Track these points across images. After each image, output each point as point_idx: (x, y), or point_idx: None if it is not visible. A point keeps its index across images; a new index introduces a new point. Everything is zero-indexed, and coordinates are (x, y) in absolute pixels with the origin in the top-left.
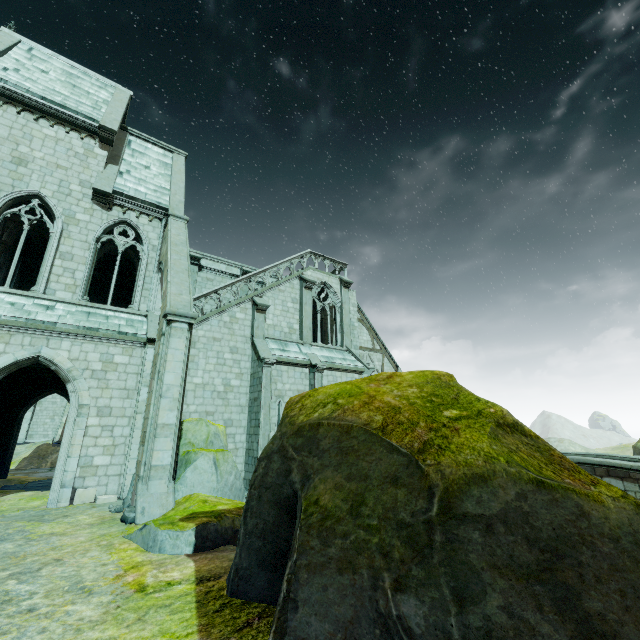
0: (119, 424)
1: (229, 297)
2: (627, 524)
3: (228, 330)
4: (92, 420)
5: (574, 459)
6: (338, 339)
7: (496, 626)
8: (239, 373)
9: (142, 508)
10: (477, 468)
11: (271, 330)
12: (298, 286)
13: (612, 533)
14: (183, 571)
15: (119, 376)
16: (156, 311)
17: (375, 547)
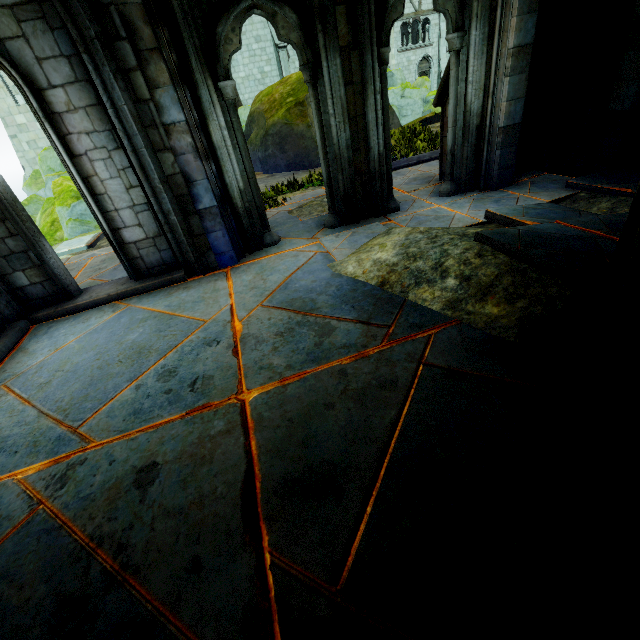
0: None
1: None
2: (302, 131)
3: (248, 21)
4: None
5: None
6: None
7: (270, 154)
8: (268, 60)
9: None
10: (274, 122)
11: None
12: None
13: (297, 133)
14: None
15: None
16: None
17: (257, 145)
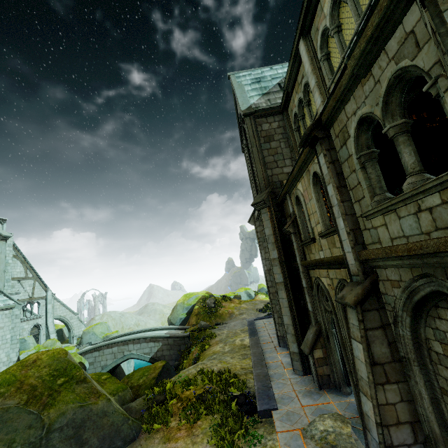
0: None
1: None
2: (102, 407)
3: None
4: None
5: (139, 337)
6: None
7: None
8: None
9: None
10: (62, 410)
11: None
12: None
13: (97, 412)
14: None
15: None
16: None
17: None
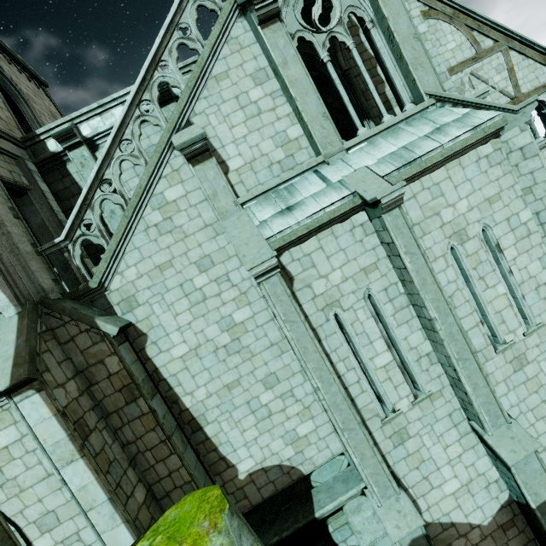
0: (83, 525)
1: None
2: None
3: (171, 236)
4: (41, 542)
5: None
6: (400, 91)
7: None
8: (238, 295)
9: None
10: None
11: (248, 178)
12: (249, 35)
13: None
14: None
15: (24, 463)
16: (4, 311)
17: None
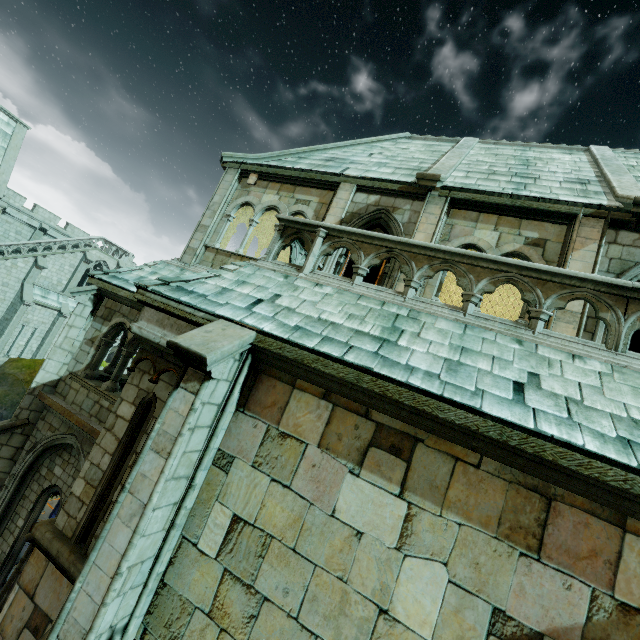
0: None
1: (21, 239)
2: None
3: (7, 271)
4: None
5: None
6: None
7: None
8: (3, 299)
9: None
10: None
11: (43, 280)
12: (81, 257)
13: None
14: None
15: None
16: None
17: (5, 403)
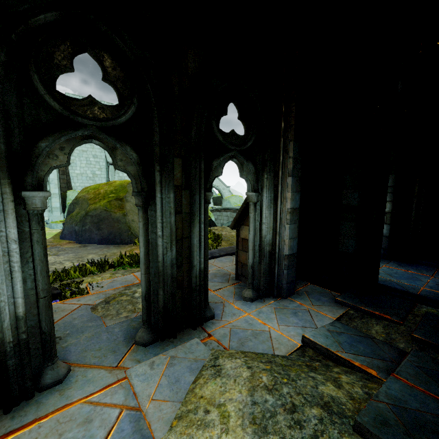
0: None
1: None
2: (118, 217)
3: (90, 146)
4: None
5: None
6: None
7: (86, 229)
8: (100, 168)
9: (51, 220)
10: (96, 207)
11: None
12: None
13: (114, 218)
14: (57, 231)
15: None
16: None
17: (76, 220)
